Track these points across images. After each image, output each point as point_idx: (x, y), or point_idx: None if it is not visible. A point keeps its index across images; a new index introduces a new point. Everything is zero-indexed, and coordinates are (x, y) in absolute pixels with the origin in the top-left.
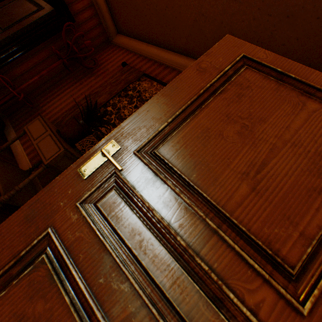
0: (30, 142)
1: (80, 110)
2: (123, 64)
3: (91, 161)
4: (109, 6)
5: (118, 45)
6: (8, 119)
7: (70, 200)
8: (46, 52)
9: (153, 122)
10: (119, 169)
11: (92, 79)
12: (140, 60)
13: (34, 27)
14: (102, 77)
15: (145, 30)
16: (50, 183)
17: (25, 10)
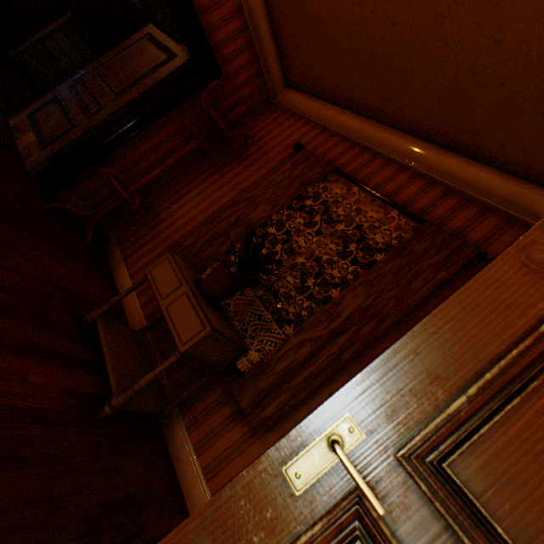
0: (143, 273)
1: (222, 229)
2: (295, 147)
3: (307, 455)
4: (278, 44)
5: (285, 107)
6: (111, 229)
7: (271, 536)
8: (173, 125)
9: (429, 384)
10: (380, 512)
11: (240, 169)
12: (325, 137)
13: (160, 89)
14: (258, 166)
15: (340, 87)
16: (230, 482)
17: (148, 61)
